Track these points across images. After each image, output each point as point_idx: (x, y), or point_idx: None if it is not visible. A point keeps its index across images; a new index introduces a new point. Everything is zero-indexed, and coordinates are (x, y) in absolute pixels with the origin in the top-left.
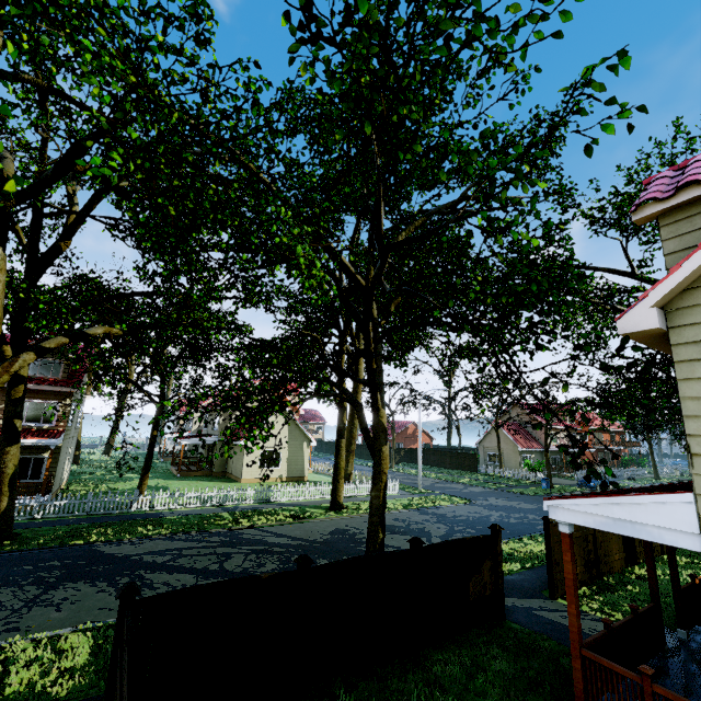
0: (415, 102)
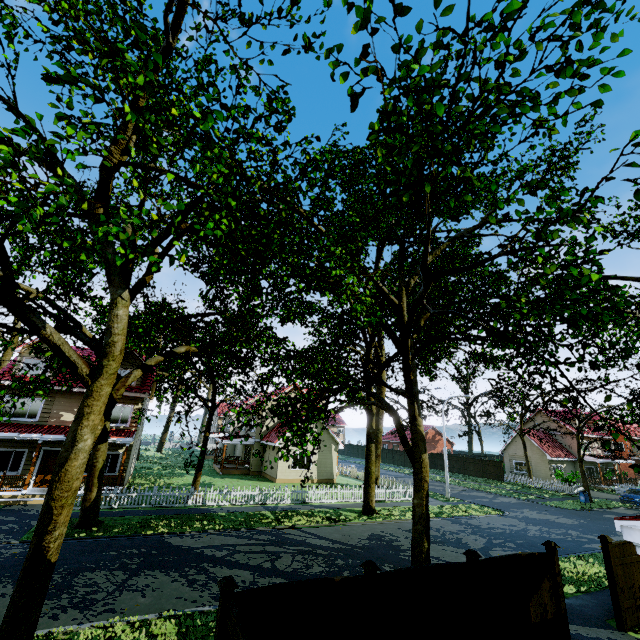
0: (444, 151)
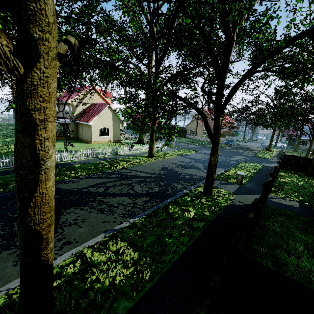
0: None
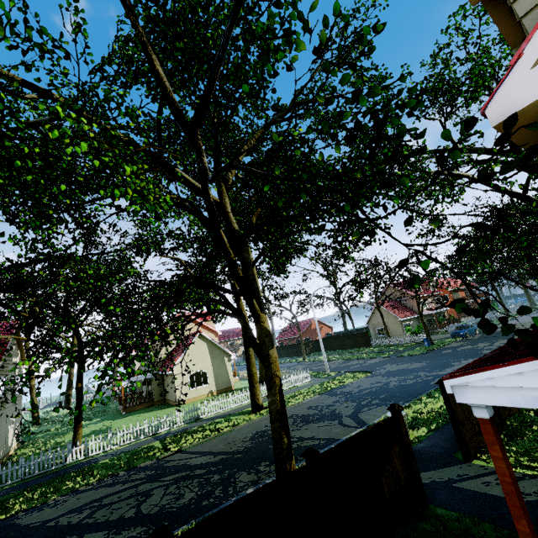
0: None
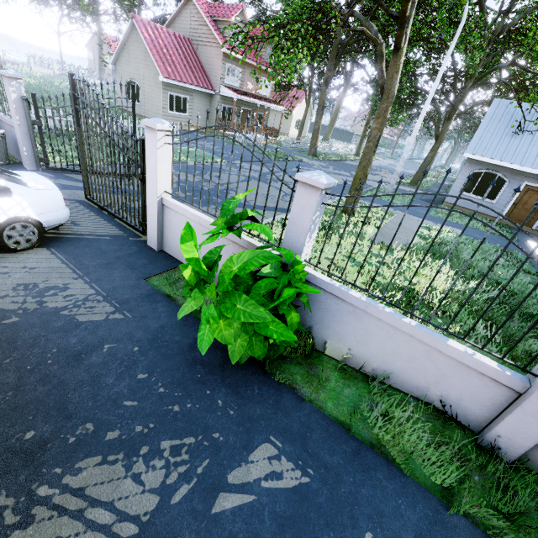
0: None
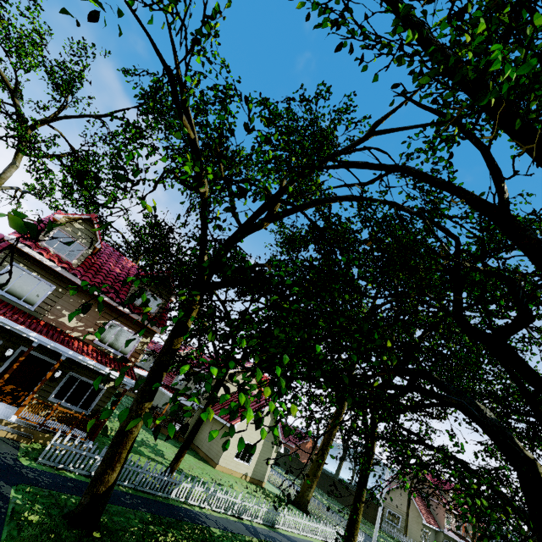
0: None
